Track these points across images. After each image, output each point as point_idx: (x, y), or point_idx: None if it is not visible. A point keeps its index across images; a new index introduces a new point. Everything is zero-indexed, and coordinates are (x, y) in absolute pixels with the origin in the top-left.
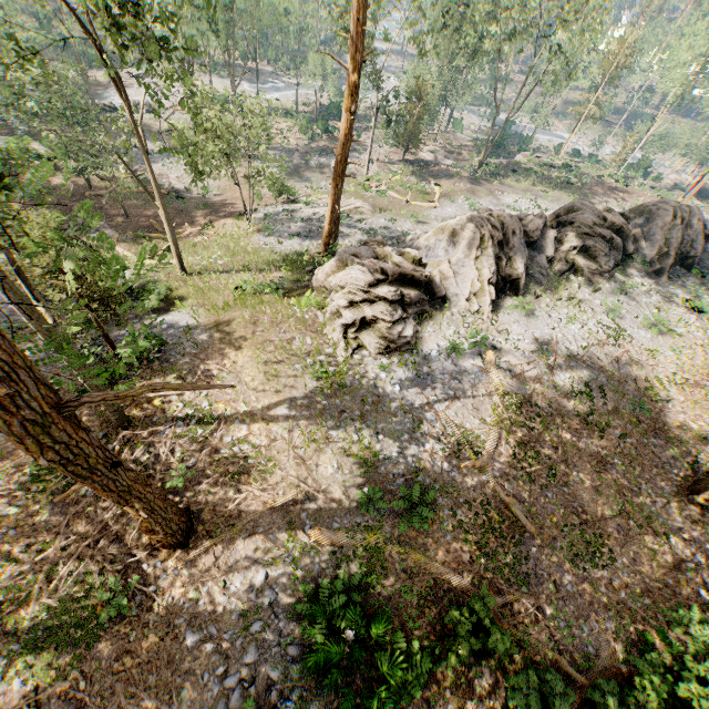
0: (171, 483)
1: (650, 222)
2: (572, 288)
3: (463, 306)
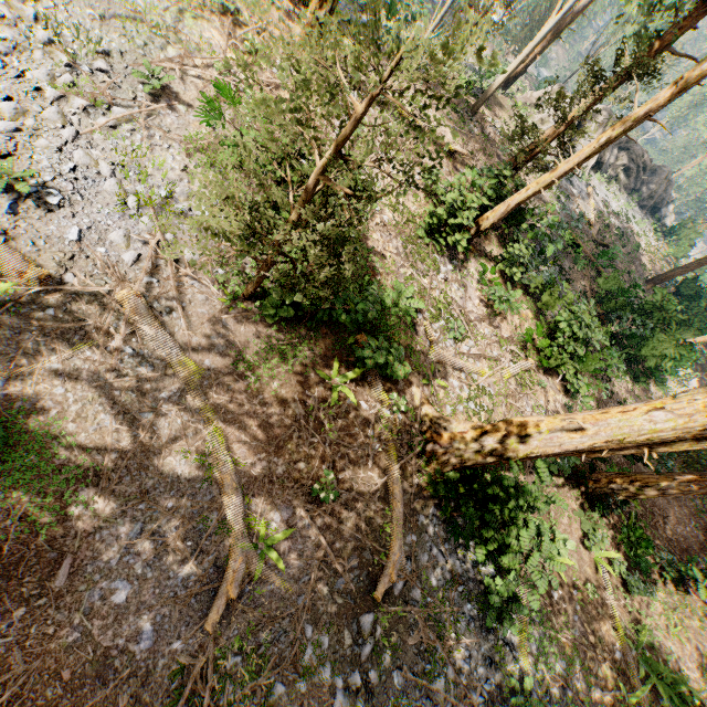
0: (500, 151)
1: (653, 176)
2: (613, 188)
3: None
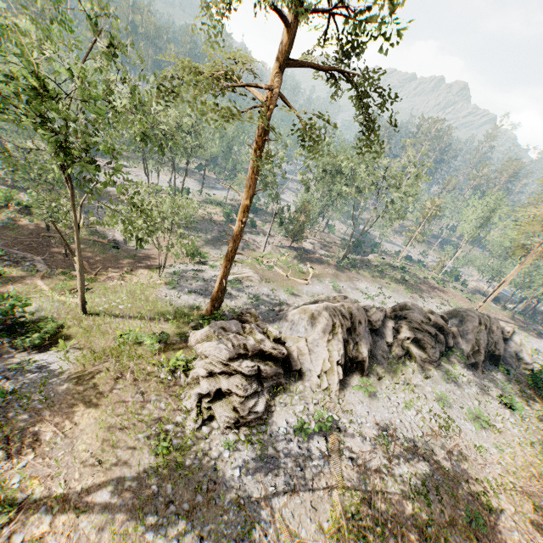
0: None
1: (463, 324)
2: (407, 372)
3: (315, 381)
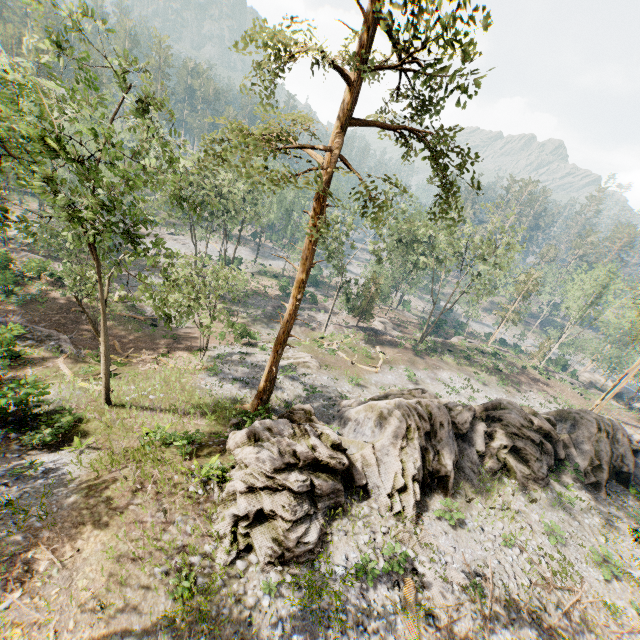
0: None
1: (577, 429)
2: (506, 493)
3: (384, 502)
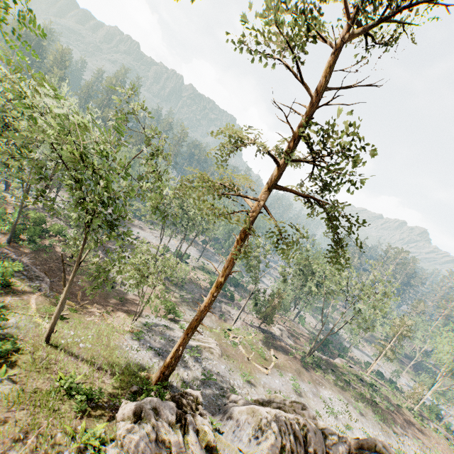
0: None
1: None
2: None
3: None
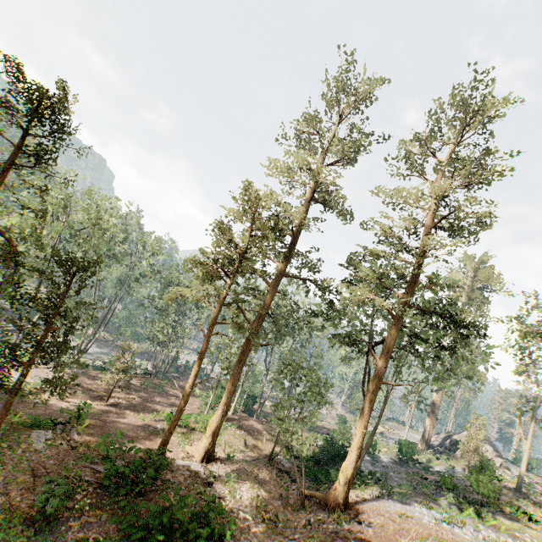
0: None
1: None
2: None
3: None
